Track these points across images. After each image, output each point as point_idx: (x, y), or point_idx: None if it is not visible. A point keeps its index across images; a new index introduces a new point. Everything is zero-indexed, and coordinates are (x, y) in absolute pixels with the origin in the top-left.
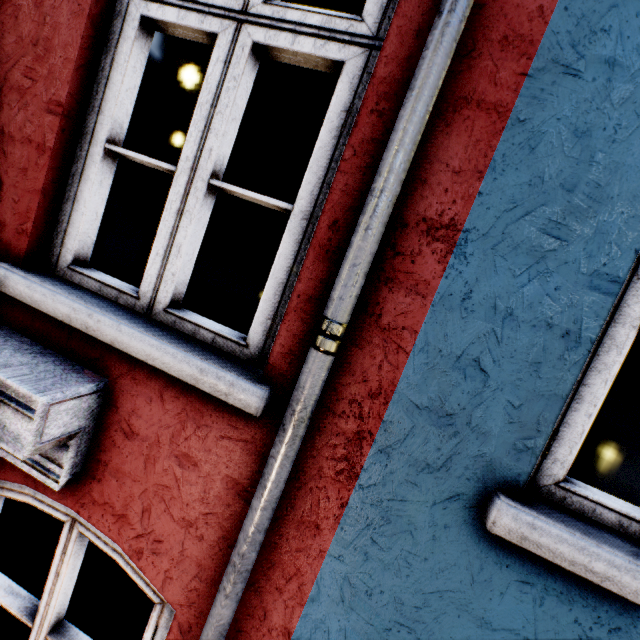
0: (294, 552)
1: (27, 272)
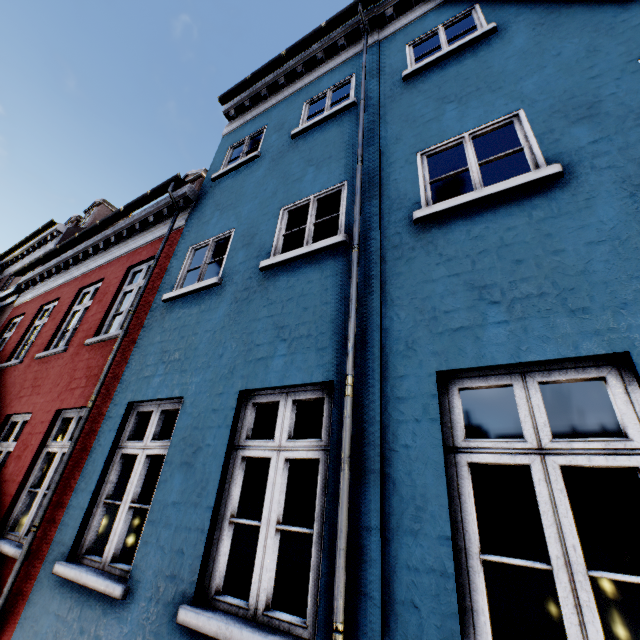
0: (18, 611)
1: None
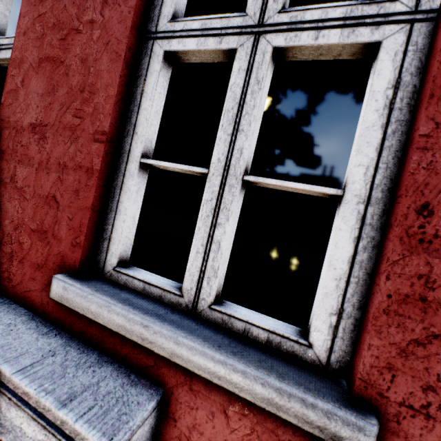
0: None
1: (81, 281)
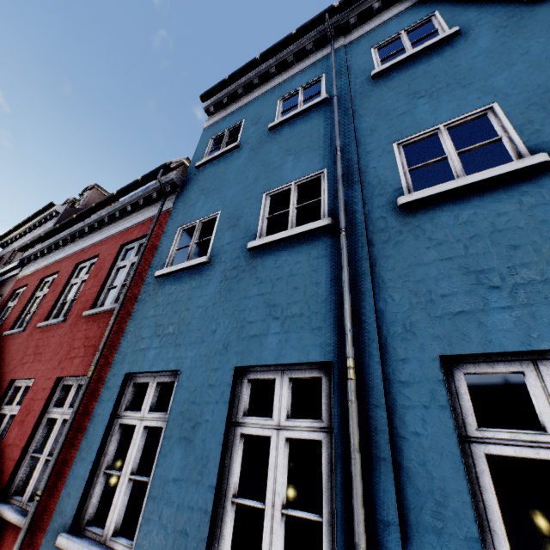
0: None
1: None
